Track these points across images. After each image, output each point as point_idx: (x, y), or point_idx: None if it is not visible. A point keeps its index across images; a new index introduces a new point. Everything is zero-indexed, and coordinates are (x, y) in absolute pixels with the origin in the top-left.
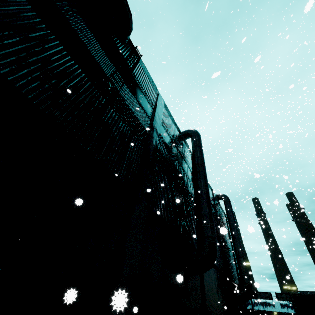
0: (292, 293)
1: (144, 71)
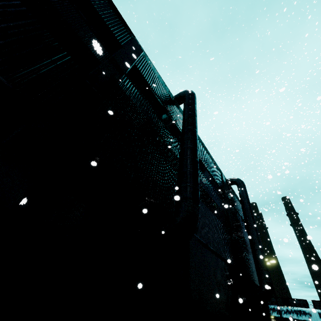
0: None
1: (111, 6)
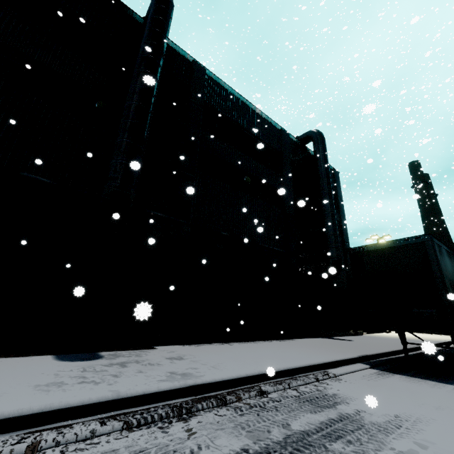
0: (349, 253)
1: None
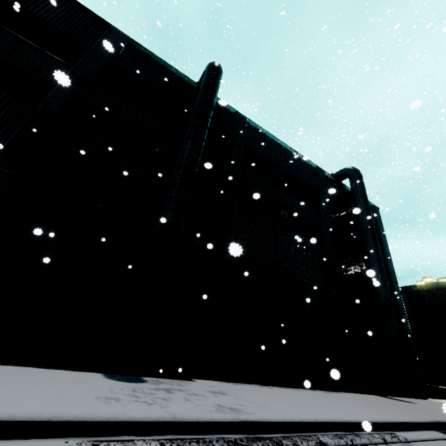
0: (405, 291)
1: None
